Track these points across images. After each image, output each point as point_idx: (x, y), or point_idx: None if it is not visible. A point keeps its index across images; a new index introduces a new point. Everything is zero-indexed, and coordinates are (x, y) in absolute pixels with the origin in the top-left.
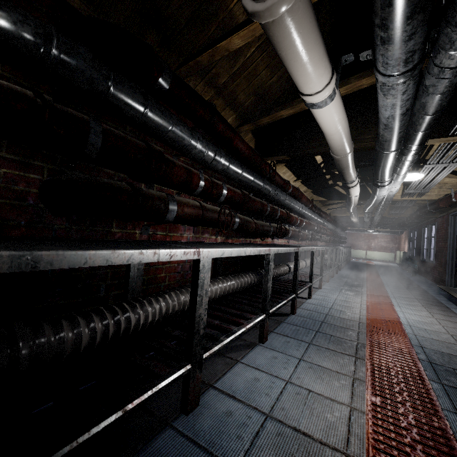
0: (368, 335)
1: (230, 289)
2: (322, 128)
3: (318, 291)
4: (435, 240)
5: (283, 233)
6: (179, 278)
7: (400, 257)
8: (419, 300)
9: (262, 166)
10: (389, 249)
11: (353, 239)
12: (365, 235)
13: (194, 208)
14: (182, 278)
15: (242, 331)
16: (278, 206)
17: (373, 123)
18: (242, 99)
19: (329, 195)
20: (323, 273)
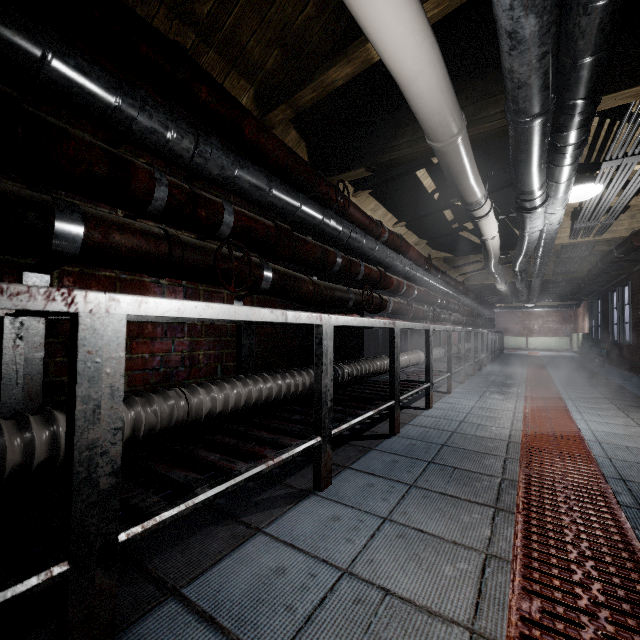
0: (524, 463)
1: (262, 396)
2: (388, 65)
3: (446, 397)
4: (630, 309)
5: (378, 306)
6: (157, 379)
7: (579, 342)
8: (612, 401)
9: (320, 186)
10: (561, 332)
11: (506, 321)
12: (523, 314)
13: (144, 235)
14: (164, 381)
15: (255, 472)
16: (369, 263)
17: (501, 85)
18: (257, 55)
19: (456, 248)
20: (453, 368)
